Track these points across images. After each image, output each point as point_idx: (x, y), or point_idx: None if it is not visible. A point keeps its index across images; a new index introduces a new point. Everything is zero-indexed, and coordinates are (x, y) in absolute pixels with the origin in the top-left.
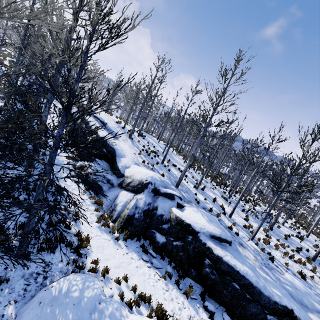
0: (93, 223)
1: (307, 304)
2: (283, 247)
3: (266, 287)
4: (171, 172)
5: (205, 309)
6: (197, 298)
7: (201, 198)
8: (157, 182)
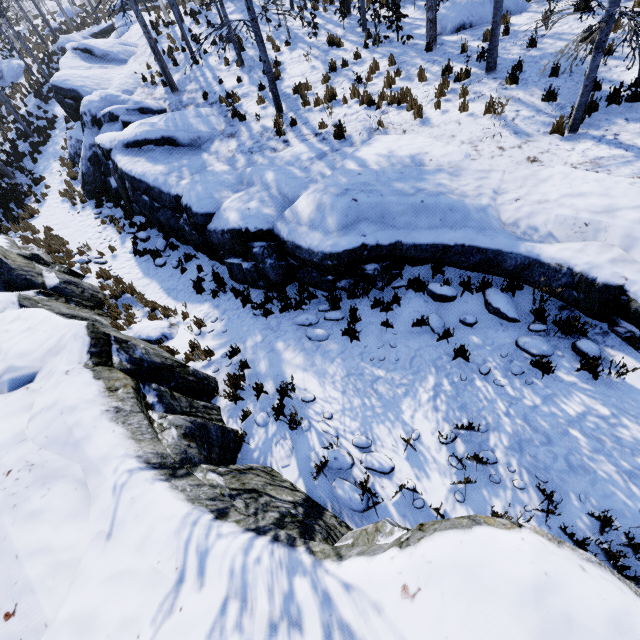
0: (60, 198)
1: (254, 182)
2: (387, 84)
3: (167, 181)
4: (204, 63)
5: (134, 238)
6: (136, 232)
7: (231, 84)
8: (92, 106)
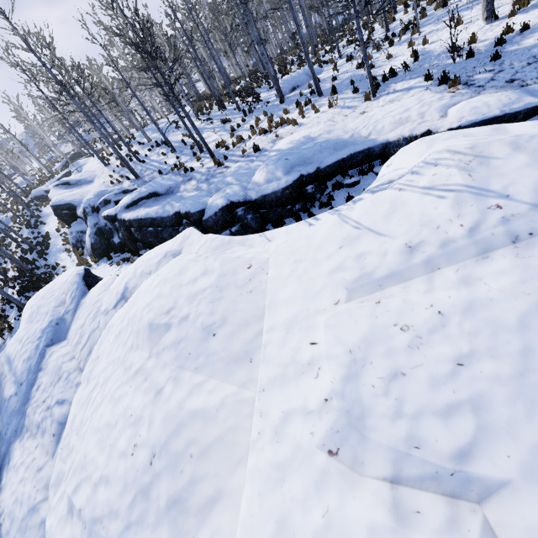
0: None
1: (220, 187)
2: (269, 122)
3: (165, 210)
4: (148, 161)
5: None
6: None
7: (173, 162)
8: (90, 201)
